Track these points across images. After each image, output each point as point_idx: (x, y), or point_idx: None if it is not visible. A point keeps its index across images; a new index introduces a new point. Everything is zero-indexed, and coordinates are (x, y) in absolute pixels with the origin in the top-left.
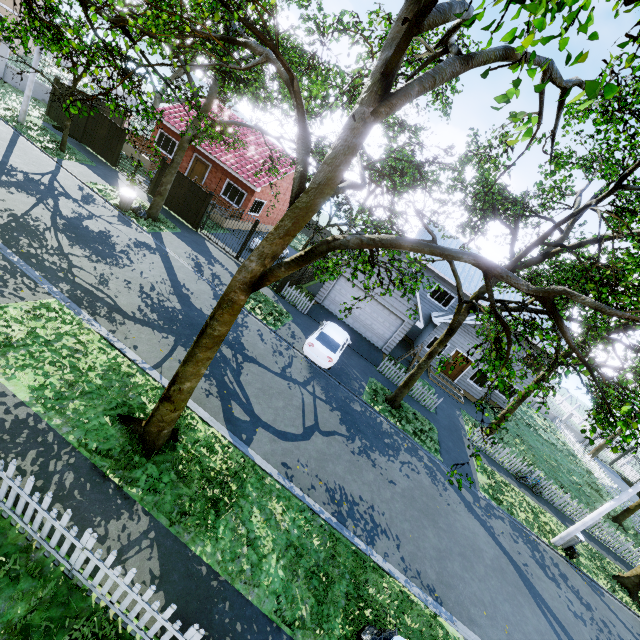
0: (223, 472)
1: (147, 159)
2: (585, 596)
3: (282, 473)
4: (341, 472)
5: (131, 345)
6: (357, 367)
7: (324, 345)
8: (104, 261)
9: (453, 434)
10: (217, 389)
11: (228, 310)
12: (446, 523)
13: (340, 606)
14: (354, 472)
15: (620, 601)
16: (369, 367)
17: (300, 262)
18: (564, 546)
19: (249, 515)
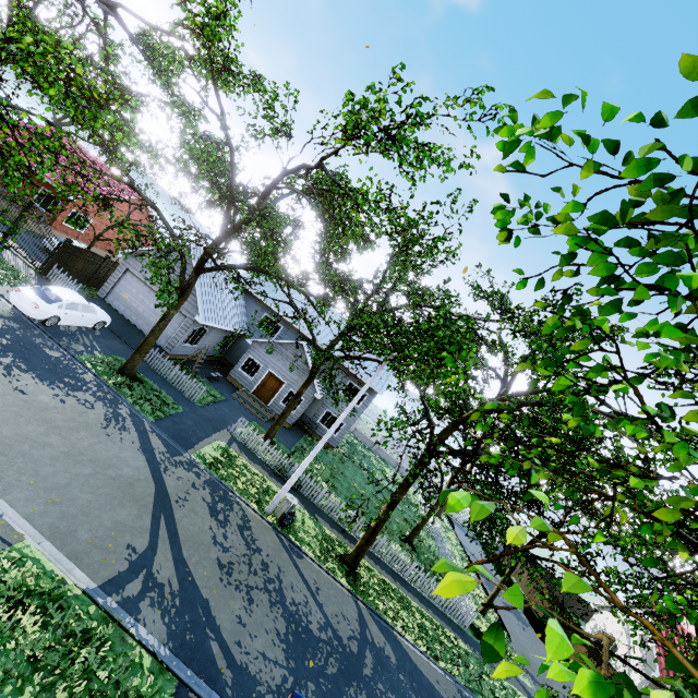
0: None
1: None
2: (263, 546)
3: None
4: None
5: None
6: (105, 344)
7: (39, 295)
8: None
9: (209, 422)
10: None
11: None
12: (77, 437)
13: None
14: None
15: (324, 569)
16: (129, 353)
17: None
18: (278, 515)
19: None
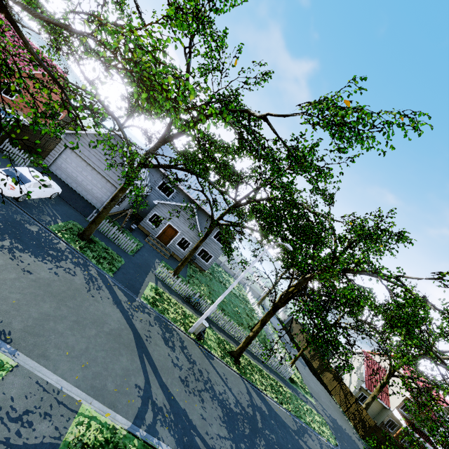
0: None
1: None
2: (195, 358)
3: None
4: None
5: None
6: (61, 211)
7: (11, 177)
8: None
9: (141, 268)
10: None
11: None
12: (77, 304)
13: None
14: None
15: (225, 363)
16: (78, 216)
17: None
18: (196, 333)
19: None
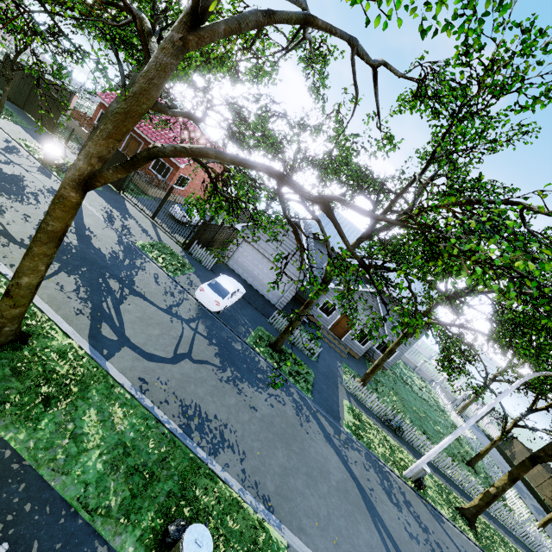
0: (68, 376)
1: (86, 132)
2: (425, 521)
3: (136, 386)
4: (202, 393)
5: (8, 263)
6: (248, 316)
7: (214, 291)
8: (7, 196)
9: (329, 380)
10: (91, 311)
11: (60, 206)
12: (300, 447)
13: (157, 502)
14: (216, 395)
15: (458, 528)
16: (261, 318)
17: (126, 166)
18: (414, 478)
19: (83, 414)
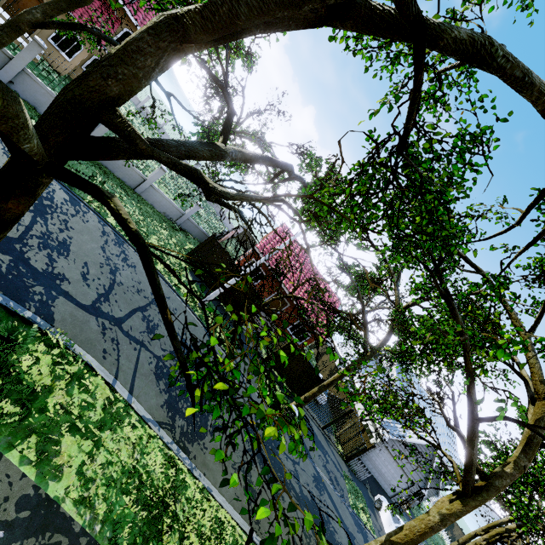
0: None
1: None
2: None
3: None
4: None
5: None
6: None
7: None
8: None
9: None
10: None
11: None
12: None
13: None
14: None
15: None
16: None
17: None
18: None
19: None
